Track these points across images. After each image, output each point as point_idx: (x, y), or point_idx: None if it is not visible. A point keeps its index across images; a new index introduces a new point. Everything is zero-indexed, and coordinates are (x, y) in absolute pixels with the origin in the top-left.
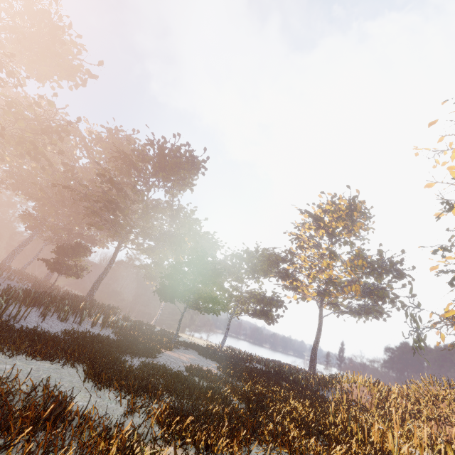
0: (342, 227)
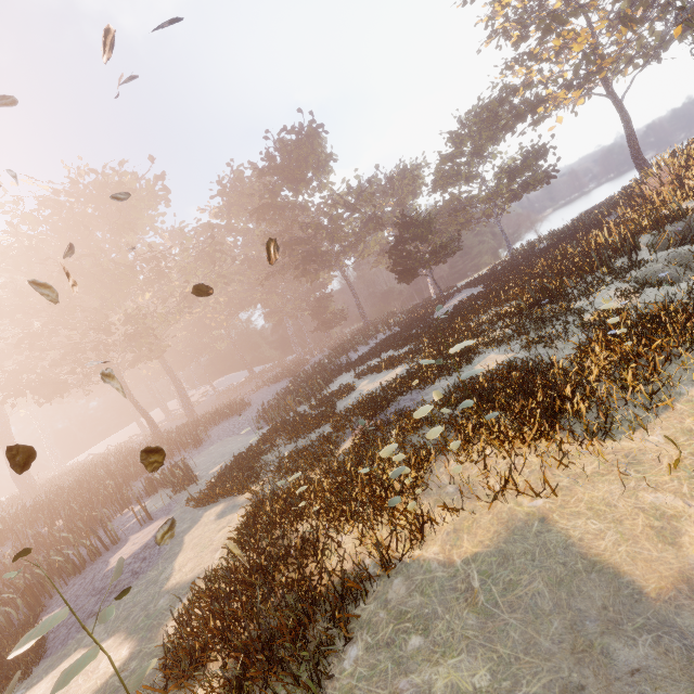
0: None
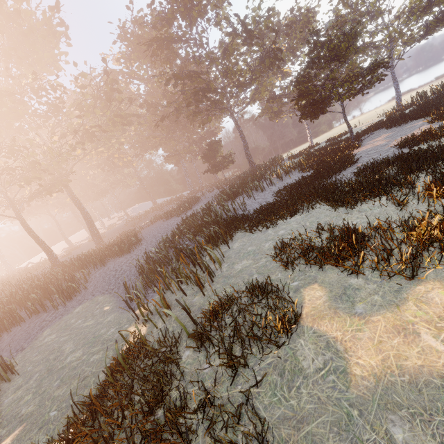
0: None
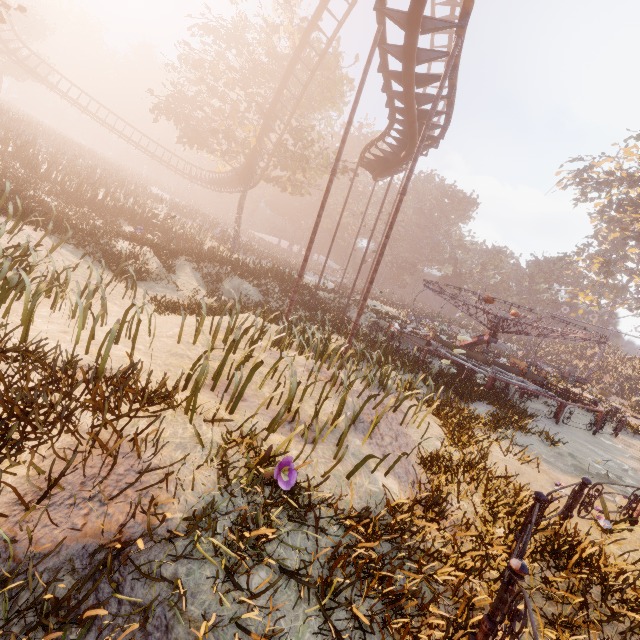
0: None
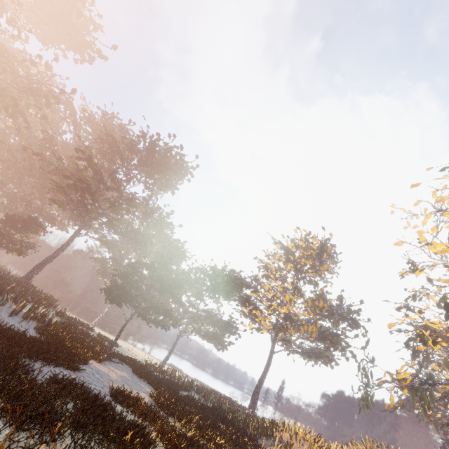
0: (310, 265)
